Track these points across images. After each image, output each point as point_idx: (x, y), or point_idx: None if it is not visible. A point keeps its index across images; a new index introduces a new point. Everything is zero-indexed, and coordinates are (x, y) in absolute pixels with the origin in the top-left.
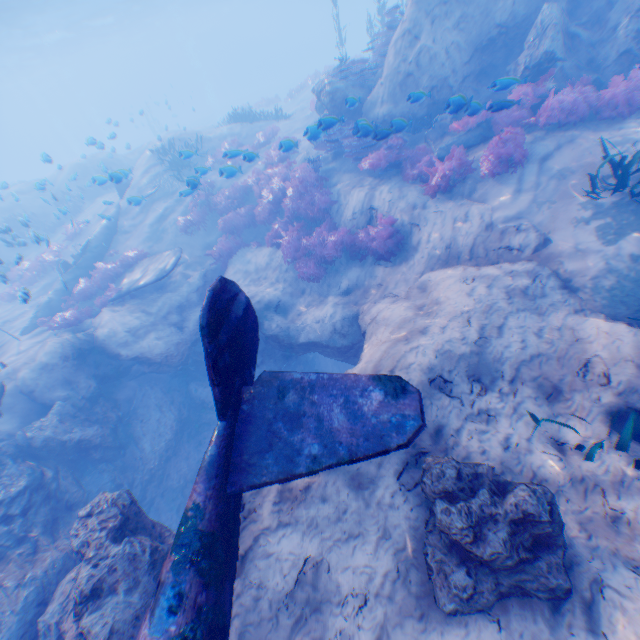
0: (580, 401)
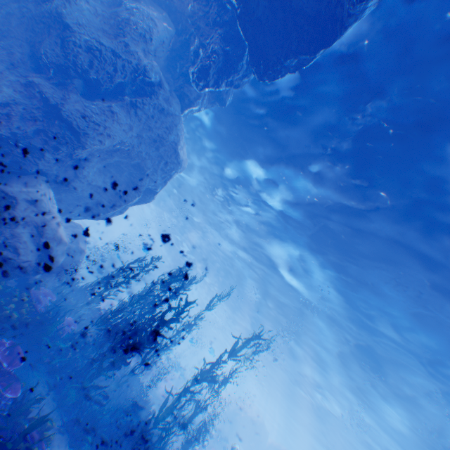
0: None
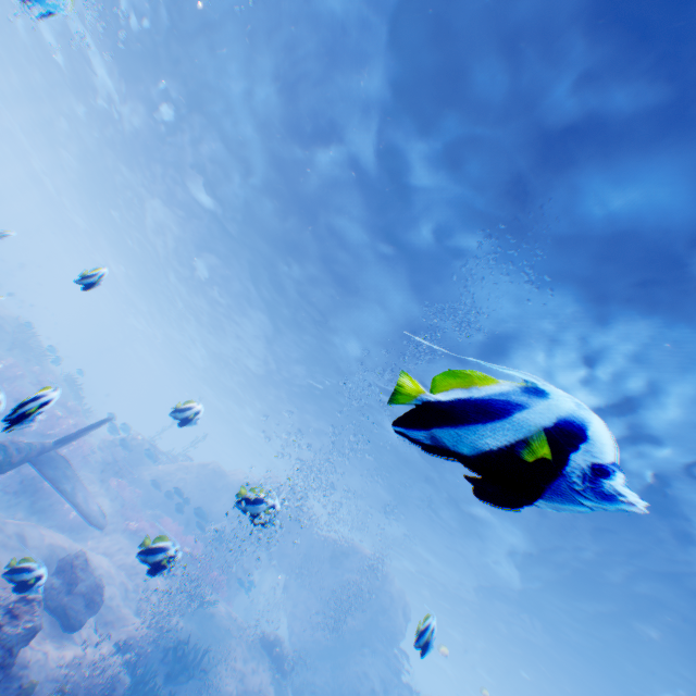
0: (114, 632)
